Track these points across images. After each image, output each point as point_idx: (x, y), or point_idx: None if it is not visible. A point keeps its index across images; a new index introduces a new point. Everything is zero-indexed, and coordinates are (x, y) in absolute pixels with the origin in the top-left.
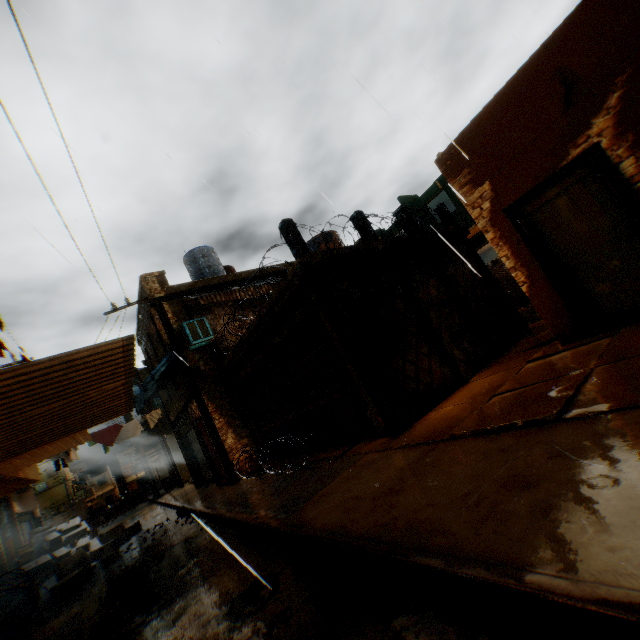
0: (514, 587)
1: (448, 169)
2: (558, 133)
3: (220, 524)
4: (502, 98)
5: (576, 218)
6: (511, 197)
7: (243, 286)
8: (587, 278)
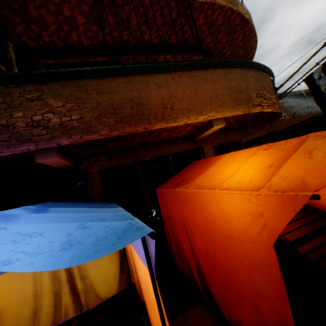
0: None
1: None
2: None
3: None
4: None
5: None
6: None
7: (283, 100)
8: None
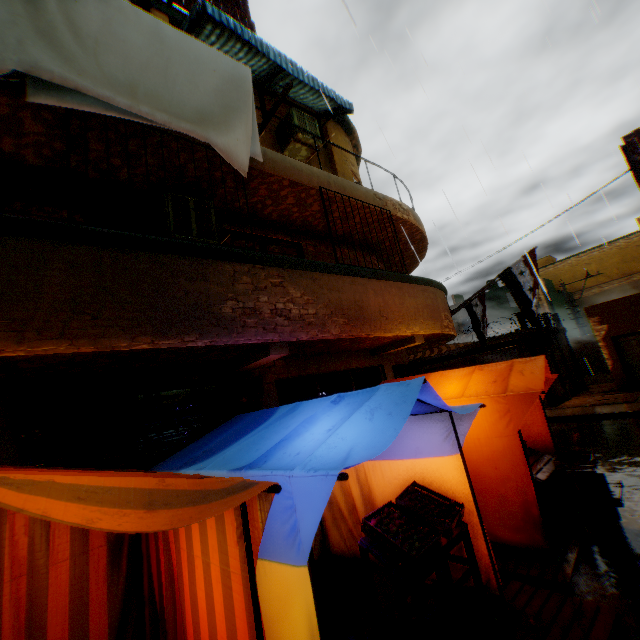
0: (638, 411)
1: (588, 313)
2: (638, 320)
3: None
4: (620, 300)
5: (636, 349)
6: (613, 334)
7: None
8: (634, 371)
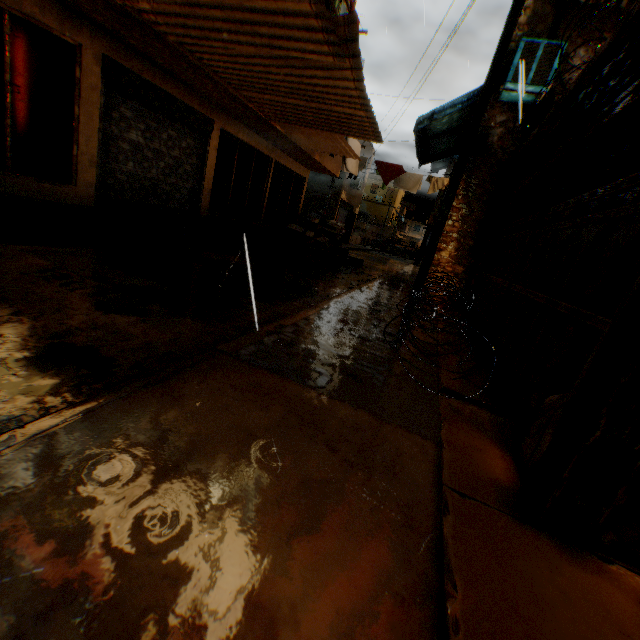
0: None
1: None
2: None
3: None
4: None
5: None
6: None
7: None
8: None
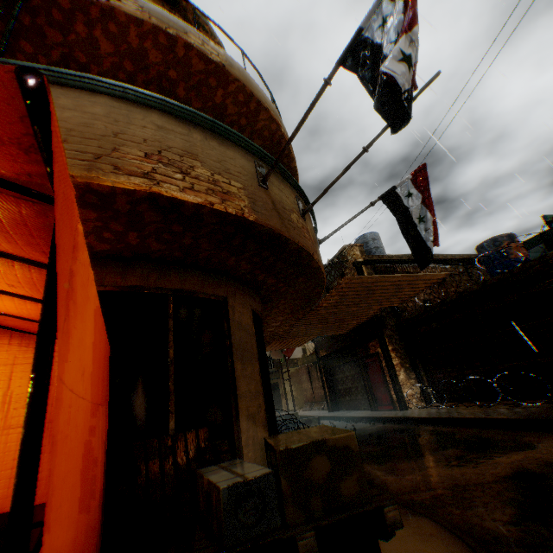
0: None
1: None
2: None
3: (451, 423)
4: None
5: None
6: None
7: None
8: None
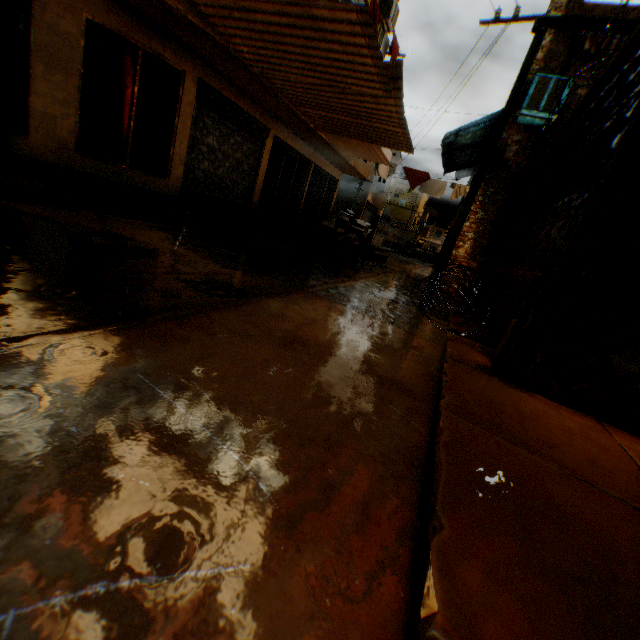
0: None
1: None
2: None
3: None
4: None
5: None
6: None
7: None
8: None
